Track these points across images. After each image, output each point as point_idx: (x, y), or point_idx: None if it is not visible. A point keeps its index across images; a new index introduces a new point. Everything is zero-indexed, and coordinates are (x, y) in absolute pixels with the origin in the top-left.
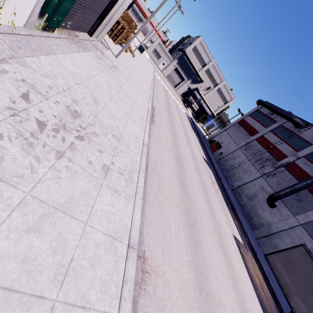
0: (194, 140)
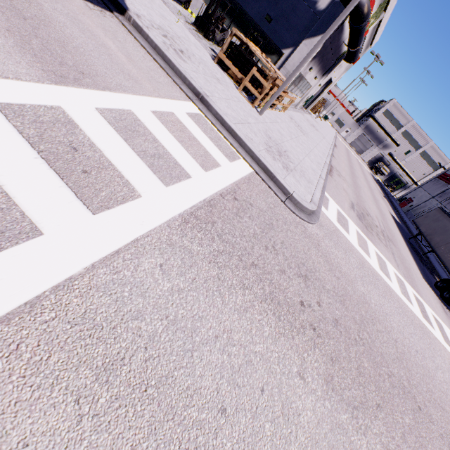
0: (373, 182)
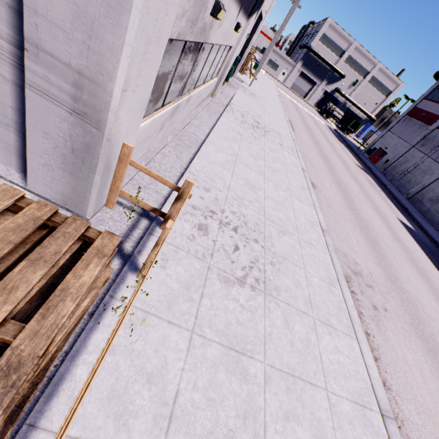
0: (342, 149)
